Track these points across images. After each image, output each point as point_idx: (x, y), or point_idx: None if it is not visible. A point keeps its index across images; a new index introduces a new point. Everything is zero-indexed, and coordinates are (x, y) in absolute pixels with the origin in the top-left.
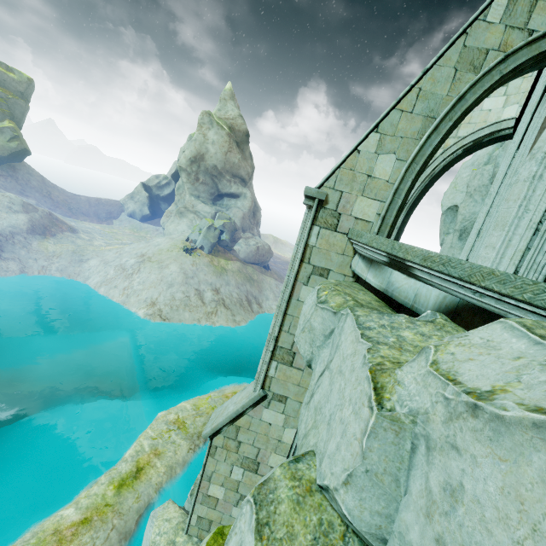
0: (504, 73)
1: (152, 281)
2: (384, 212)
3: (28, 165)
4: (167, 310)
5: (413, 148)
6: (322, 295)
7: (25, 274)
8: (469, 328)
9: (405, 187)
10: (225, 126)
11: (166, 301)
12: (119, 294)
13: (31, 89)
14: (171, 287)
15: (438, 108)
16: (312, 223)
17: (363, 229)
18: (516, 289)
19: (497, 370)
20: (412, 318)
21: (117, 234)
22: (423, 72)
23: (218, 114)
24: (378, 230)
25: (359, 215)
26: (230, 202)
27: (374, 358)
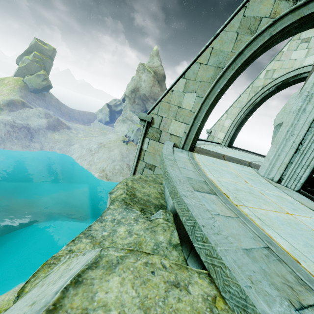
0: (273, 34)
1: (104, 158)
2: (187, 131)
3: (51, 94)
4: (110, 174)
5: (208, 88)
6: (116, 187)
7: (42, 150)
8: (178, 229)
9: (202, 115)
10: (152, 71)
11: (110, 169)
12: (87, 164)
13: (55, 54)
14: (113, 162)
15: (225, 61)
16: (144, 136)
17: (175, 141)
18: (181, 211)
19: (16, 311)
20: (140, 216)
21: (91, 131)
22: (214, 36)
23: (148, 65)
24: (184, 143)
25: (173, 132)
26: None
27: (63, 251)
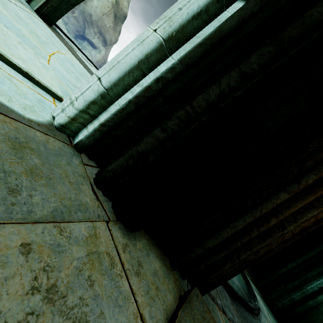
0: None
1: None
2: None
3: None
4: None
5: None
6: None
7: None
8: None
9: None
10: None
11: None
12: None
13: None
14: None
15: None
16: None
17: None
18: None
19: None
20: None
21: None
22: None
23: None
24: None
25: None
26: (88, 47)
27: None
